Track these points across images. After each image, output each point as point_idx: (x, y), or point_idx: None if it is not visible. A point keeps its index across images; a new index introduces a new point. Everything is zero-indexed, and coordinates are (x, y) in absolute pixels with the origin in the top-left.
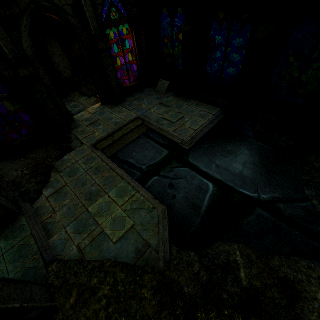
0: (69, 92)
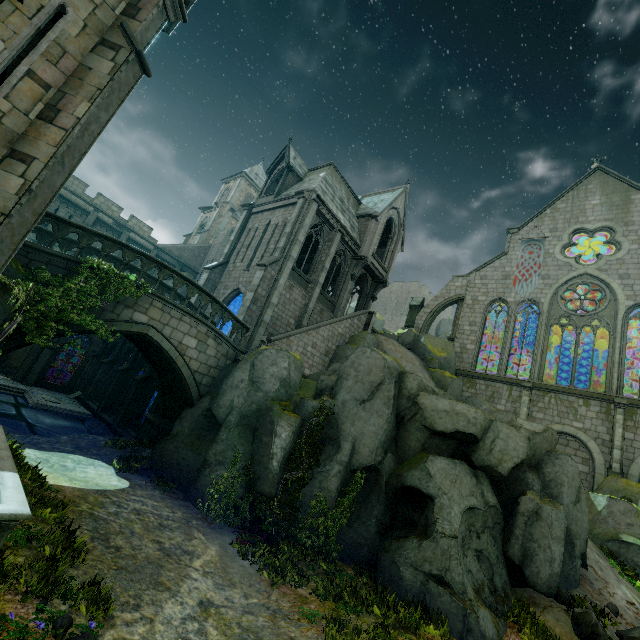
0: None
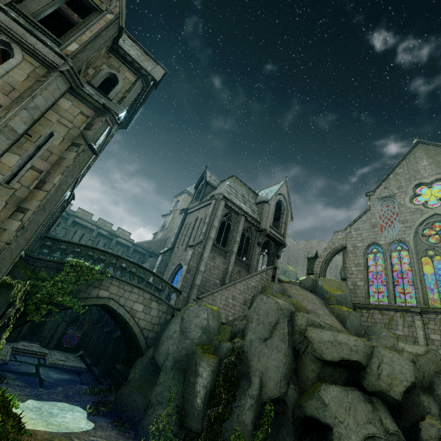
0: (35, 341)
